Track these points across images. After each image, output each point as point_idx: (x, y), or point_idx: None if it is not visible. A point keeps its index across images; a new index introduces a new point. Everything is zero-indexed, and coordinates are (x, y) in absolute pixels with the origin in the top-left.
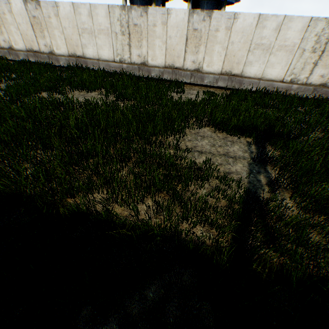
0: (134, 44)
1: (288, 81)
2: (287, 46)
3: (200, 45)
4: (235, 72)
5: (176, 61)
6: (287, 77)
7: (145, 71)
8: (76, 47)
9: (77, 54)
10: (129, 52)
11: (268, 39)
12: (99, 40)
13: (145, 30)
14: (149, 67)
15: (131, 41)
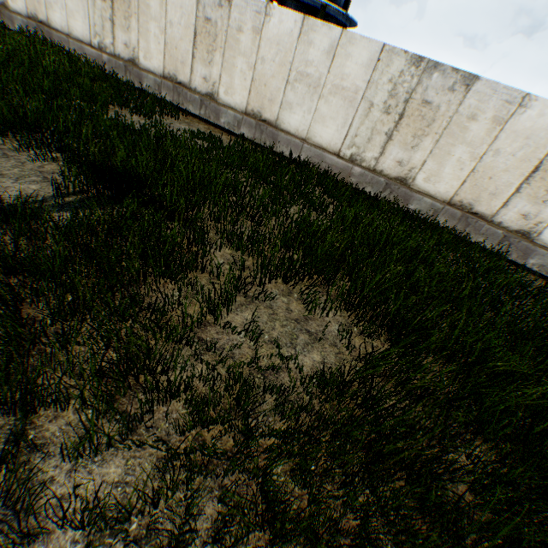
0: (120, 22)
1: (348, 157)
2: (347, 89)
3: (215, 51)
4: (267, 117)
5: (179, 71)
6: (346, 148)
7: (134, 75)
8: (38, 4)
9: (41, 18)
10: (112, 34)
11: (317, 67)
12: (71, 1)
13: (136, 1)
14: (140, 69)
15: (115, 15)
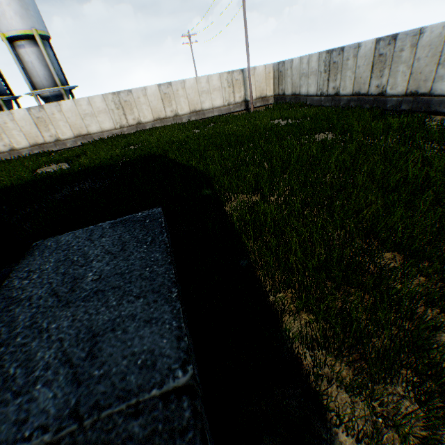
0: None
1: (119, 127)
2: (102, 110)
3: (49, 125)
4: (84, 133)
5: (38, 140)
6: (117, 126)
7: (17, 154)
8: None
9: None
10: None
11: (88, 110)
12: None
13: (1, 128)
14: (19, 150)
15: None
